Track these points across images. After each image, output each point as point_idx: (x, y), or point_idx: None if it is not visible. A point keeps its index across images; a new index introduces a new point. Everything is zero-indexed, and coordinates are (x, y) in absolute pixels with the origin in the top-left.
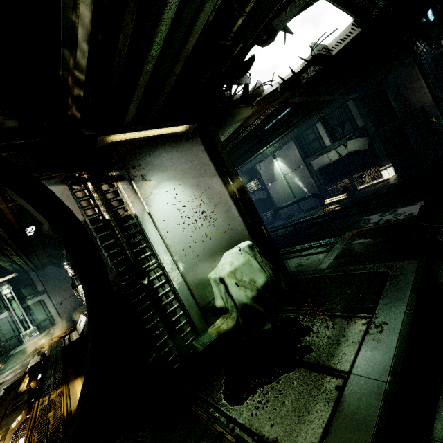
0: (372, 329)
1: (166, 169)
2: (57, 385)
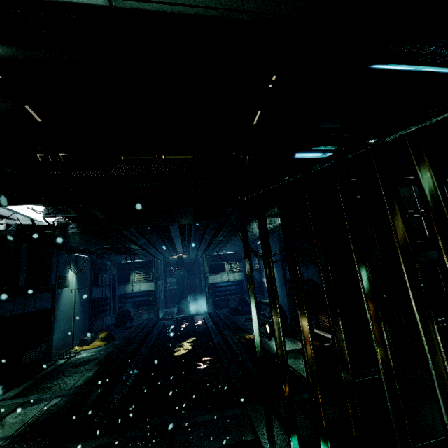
0: None
1: None
2: None
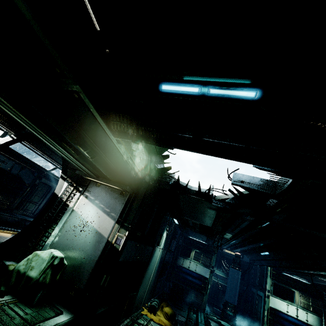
0: None
1: (97, 199)
2: None
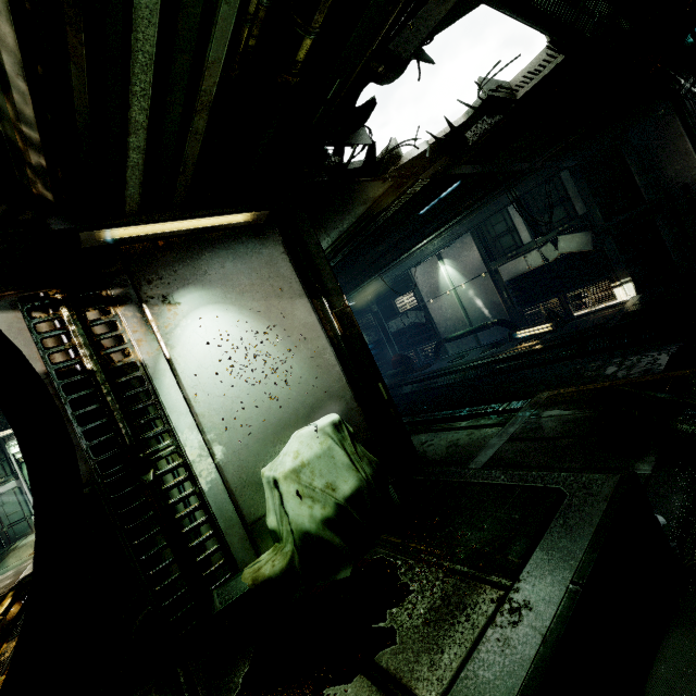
0: (502, 615)
1: (210, 284)
2: None
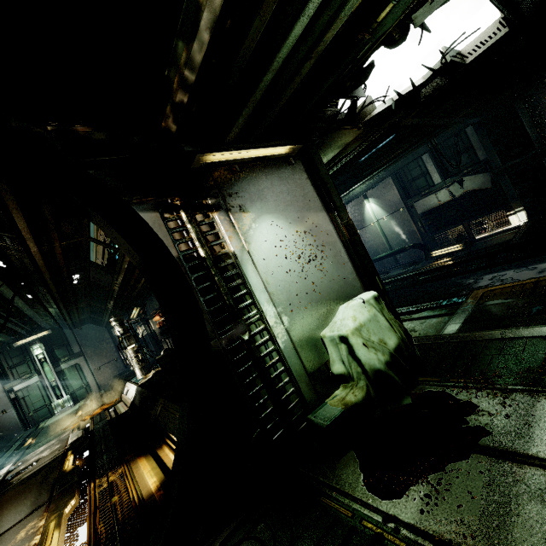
0: None
1: (266, 199)
2: (114, 464)
